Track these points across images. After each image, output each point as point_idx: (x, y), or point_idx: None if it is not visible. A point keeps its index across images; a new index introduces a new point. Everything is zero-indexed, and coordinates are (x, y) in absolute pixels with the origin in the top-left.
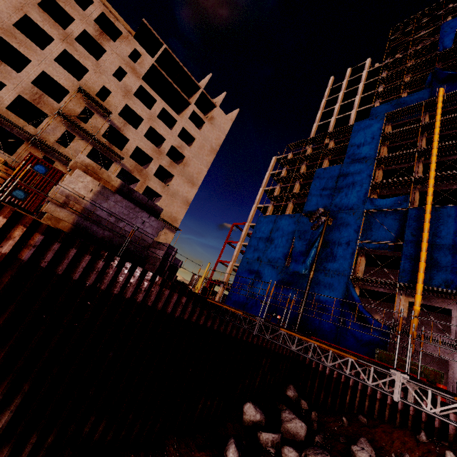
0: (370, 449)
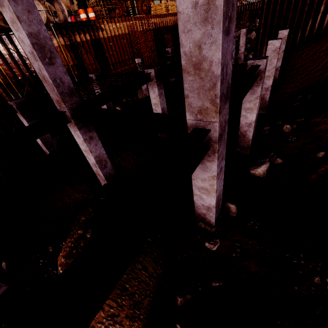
0: (248, 23)
